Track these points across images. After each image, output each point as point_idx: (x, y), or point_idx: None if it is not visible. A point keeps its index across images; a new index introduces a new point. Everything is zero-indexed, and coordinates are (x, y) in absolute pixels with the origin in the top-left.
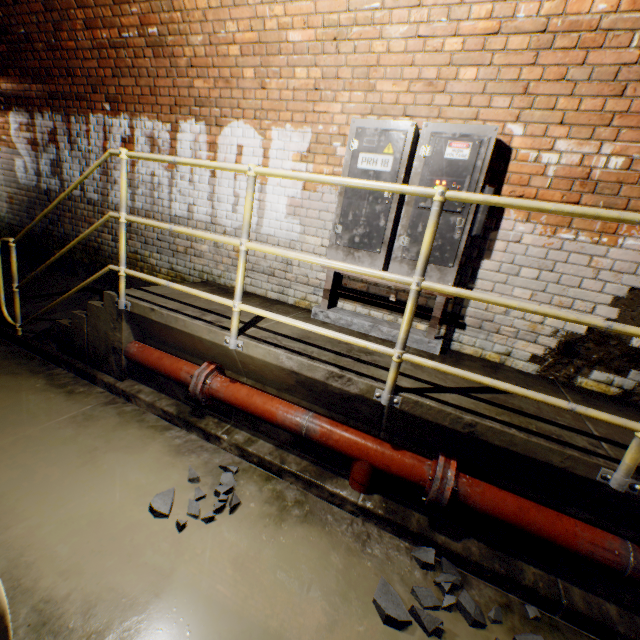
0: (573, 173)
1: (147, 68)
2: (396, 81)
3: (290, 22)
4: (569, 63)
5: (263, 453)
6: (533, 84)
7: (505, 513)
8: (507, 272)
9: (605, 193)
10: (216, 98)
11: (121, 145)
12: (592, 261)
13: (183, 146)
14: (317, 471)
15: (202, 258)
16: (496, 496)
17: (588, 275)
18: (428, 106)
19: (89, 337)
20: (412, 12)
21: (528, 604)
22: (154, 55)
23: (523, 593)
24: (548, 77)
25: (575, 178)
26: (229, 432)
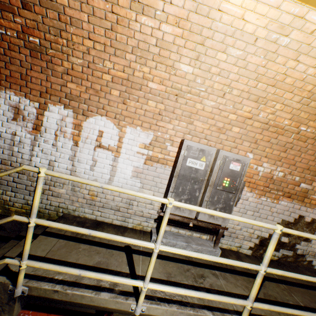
0: (267, 175)
1: (21, 60)
2: (204, 123)
3: (151, 77)
4: (272, 137)
5: None
6: (259, 140)
7: None
8: (242, 212)
9: (276, 184)
10: (85, 98)
11: None
12: (271, 209)
13: (49, 120)
14: None
15: (59, 197)
16: None
17: (269, 214)
18: (217, 137)
19: None
20: (218, 98)
21: None
22: (31, 54)
23: None
24: (264, 139)
25: (268, 177)
26: None
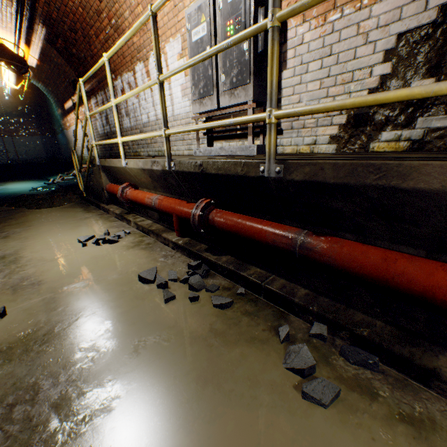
0: None
1: None
2: None
3: None
4: None
5: (143, 224)
6: None
7: (230, 225)
8: (300, 73)
9: None
10: (143, 44)
11: (121, 94)
12: (360, 28)
13: (139, 81)
14: (164, 230)
15: (157, 143)
16: (228, 216)
17: (359, 43)
18: None
19: (97, 186)
20: None
21: (246, 290)
22: (118, 36)
23: (243, 282)
24: None
25: None
26: (136, 218)
